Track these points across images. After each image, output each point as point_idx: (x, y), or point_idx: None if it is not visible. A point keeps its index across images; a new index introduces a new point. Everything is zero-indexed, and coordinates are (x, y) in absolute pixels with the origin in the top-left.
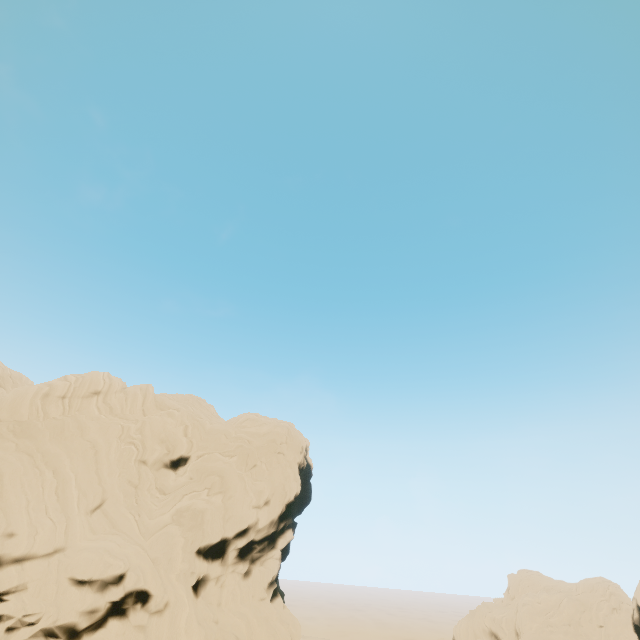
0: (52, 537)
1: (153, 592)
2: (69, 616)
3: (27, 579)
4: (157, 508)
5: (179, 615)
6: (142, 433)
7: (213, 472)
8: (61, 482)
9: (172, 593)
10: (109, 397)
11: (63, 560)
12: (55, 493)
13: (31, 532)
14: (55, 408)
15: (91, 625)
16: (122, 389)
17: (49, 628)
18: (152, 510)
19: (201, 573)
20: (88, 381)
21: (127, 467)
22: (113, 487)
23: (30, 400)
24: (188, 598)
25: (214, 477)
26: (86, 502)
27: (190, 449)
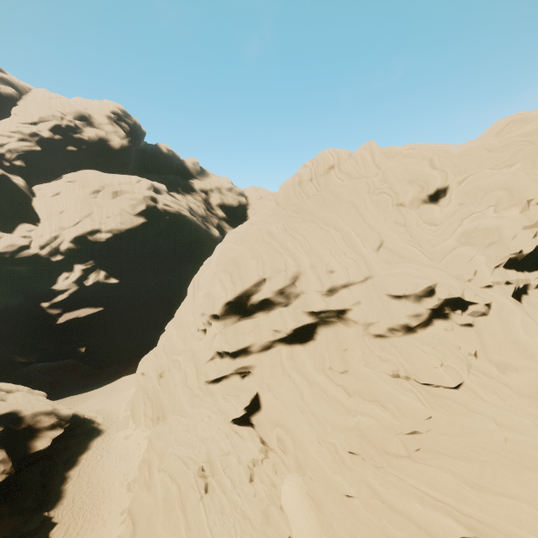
0: (358, 270)
1: (469, 301)
2: (400, 318)
3: (357, 297)
4: (434, 238)
5: (509, 319)
6: (386, 182)
7: (491, 189)
8: (343, 234)
9: (491, 302)
10: (342, 167)
11: (375, 284)
12: (343, 242)
13: (343, 268)
14: (310, 189)
15: (419, 324)
16: (349, 156)
17: (389, 325)
18: (430, 240)
19: (519, 284)
20: (320, 161)
21: (387, 213)
22: (384, 230)
23: (292, 190)
24: (514, 305)
25: (496, 193)
26: (369, 244)
27: (445, 179)
